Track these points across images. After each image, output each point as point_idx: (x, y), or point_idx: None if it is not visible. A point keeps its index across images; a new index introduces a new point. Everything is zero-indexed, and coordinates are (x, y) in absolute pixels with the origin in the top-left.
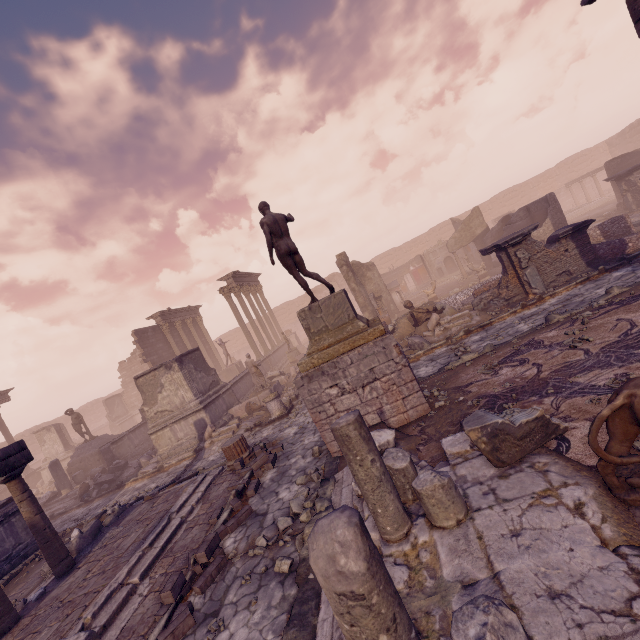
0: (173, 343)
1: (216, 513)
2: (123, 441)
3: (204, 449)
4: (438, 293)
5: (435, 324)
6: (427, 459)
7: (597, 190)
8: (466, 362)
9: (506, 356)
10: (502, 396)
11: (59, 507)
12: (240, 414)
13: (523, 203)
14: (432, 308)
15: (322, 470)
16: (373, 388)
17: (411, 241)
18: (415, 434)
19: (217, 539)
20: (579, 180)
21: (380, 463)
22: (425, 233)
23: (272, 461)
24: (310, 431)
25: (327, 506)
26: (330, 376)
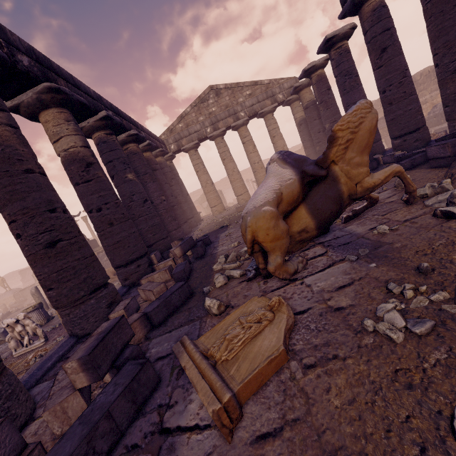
0: None
1: None
2: (26, 290)
3: None
4: None
5: None
6: None
7: None
8: None
9: None
10: None
11: None
12: None
13: None
14: None
15: None
16: None
17: None
18: None
19: None
20: None
21: None
22: (218, 181)
23: None
24: None
25: None
26: None
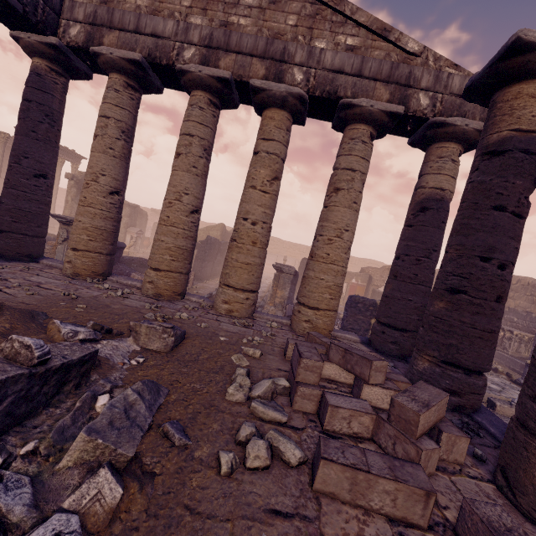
0: None
1: None
2: None
3: None
4: None
5: None
6: None
7: None
8: None
9: None
10: None
11: None
12: None
13: None
14: None
15: None
16: None
17: None
18: None
19: None
20: None
21: None
22: None
23: None
24: None
25: None
26: None
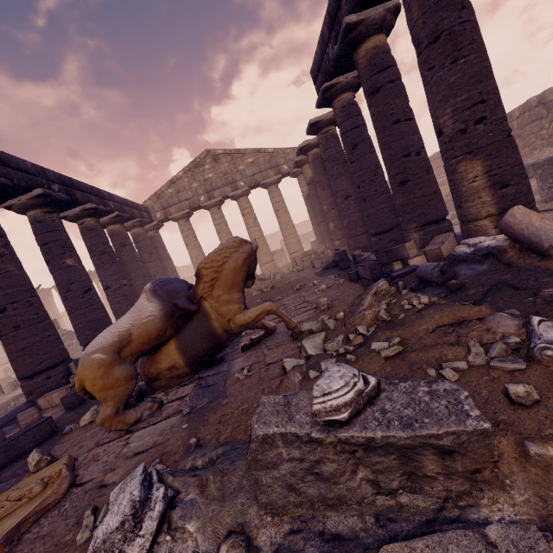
0: None
1: None
2: None
3: None
4: None
5: None
6: None
7: None
8: None
9: None
10: None
11: None
12: None
13: None
14: None
15: None
16: None
17: None
18: None
19: None
20: None
21: None
22: None
23: None
24: None
25: None
26: None
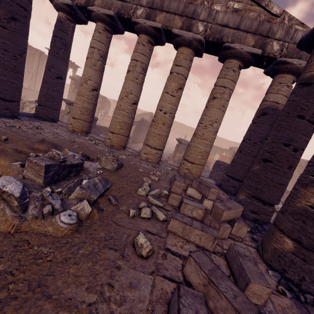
0: None
1: None
2: None
3: None
4: None
5: (31, 107)
6: None
7: None
8: None
9: None
10: None
11: None
12: None
13: None
14: None
15: None
16: None
17: None
18: None
19: None
20: None
21: None
22: None
23: None
24: None
25: None
26: None
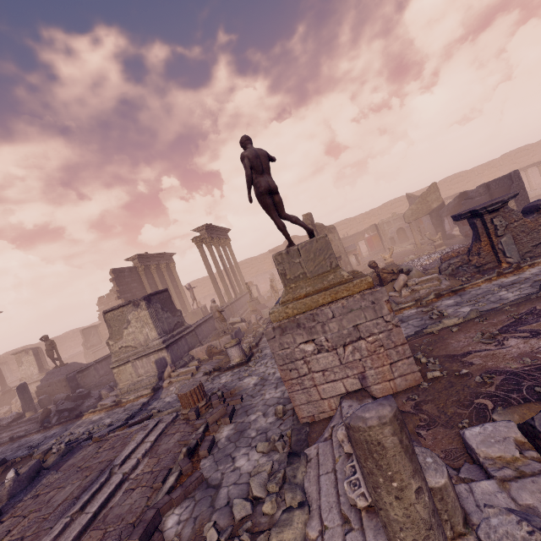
0: (147, 284)
1: (162, 475)
2: (89, 371)
3: (162, 388)
4: (393, 259)
5: (402, 285)
6: (438, 453)
7: (537, 181)
8: (452, 327)
9: (505, 324)
10: (526, 375)
11: (20, 429)
12: (200, 356)
13: (468, 187)
14: (396, 270)
15: (287, 437)
16: (356, 348)
17: (365, 213)
18: (408, 410)
19: (157, 518)
20: (524, 169)
21: (427, 493)
22: (378, 207)
23: (230, 415)
24: (271, 384)
25: (300, 501)
26: (306, 329)
